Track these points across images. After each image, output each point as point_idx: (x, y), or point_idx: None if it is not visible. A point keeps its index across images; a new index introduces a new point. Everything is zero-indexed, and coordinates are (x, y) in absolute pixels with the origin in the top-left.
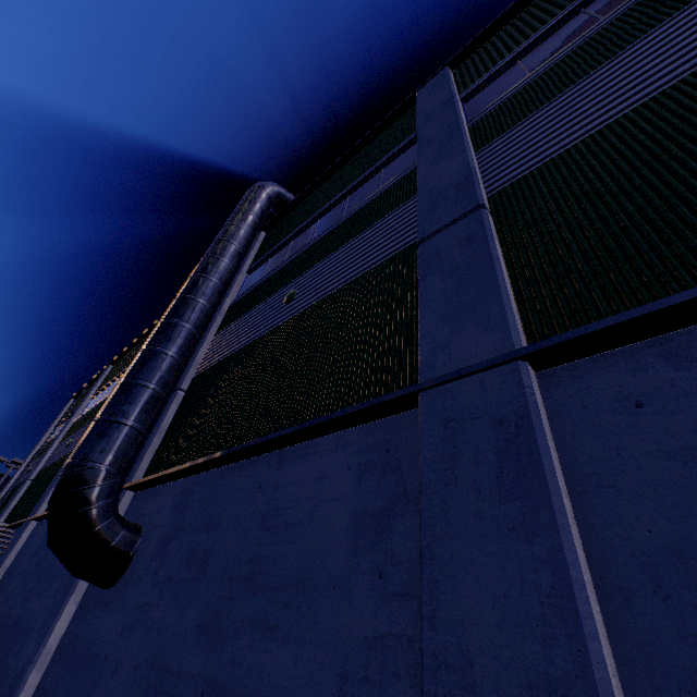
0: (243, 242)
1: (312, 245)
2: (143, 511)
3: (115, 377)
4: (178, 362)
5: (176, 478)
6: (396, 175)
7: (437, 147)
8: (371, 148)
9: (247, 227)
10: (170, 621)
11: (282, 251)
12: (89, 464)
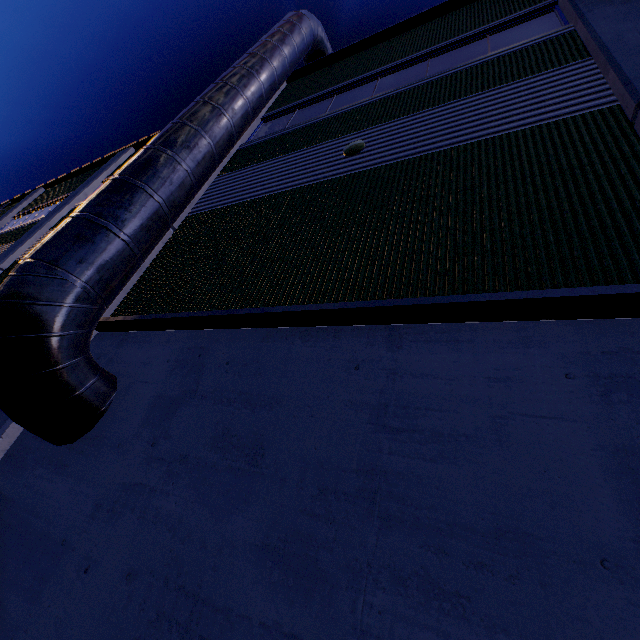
0: (280, 70)
1: (379, 99)
2: (116, 357)
3: (51, 201)
4: (191, 181)
5: (177, 327)
6: (529, 39)
7: (626, 5)
8: (464, 13)
9: (288, 54)
10: (194, 522)
11: (318, 104)
12: (61, 273)
